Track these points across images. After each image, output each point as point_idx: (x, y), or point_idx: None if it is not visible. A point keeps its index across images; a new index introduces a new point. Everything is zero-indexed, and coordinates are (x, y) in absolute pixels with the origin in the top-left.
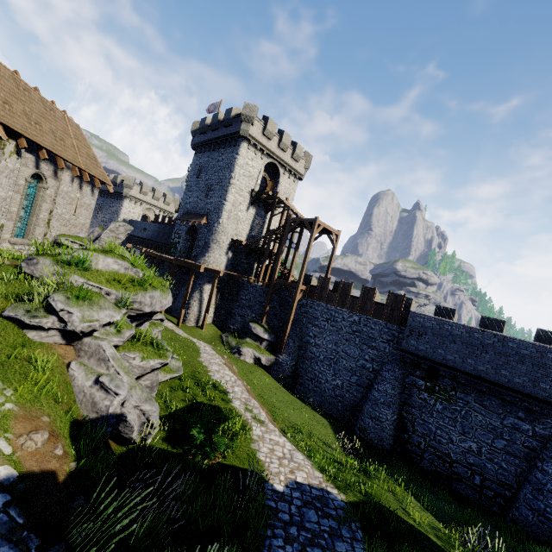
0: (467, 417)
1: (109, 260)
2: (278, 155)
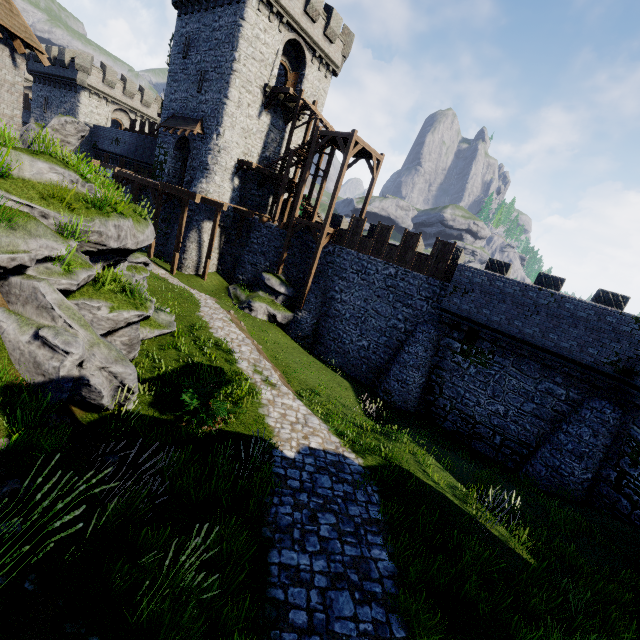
0: (500, 381)
1: (40, 166)
2: (304, 28)
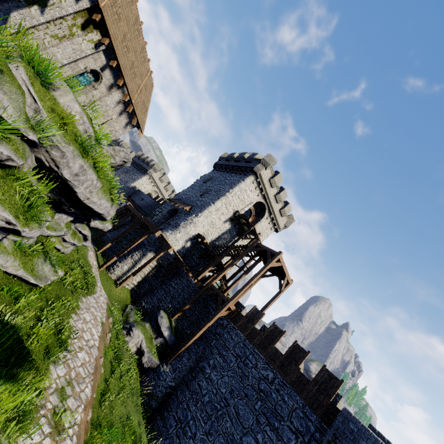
0: None
1: (76, 106)
2: (271, 201)
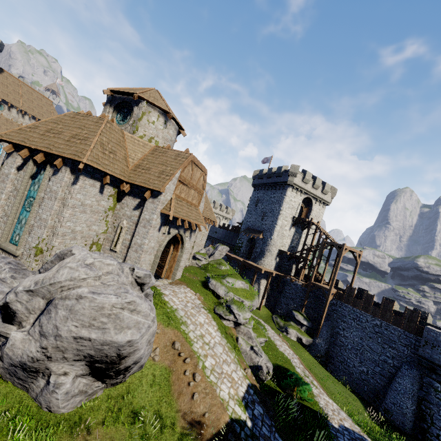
0: None
1: (239, 282)
2: (312, 192)
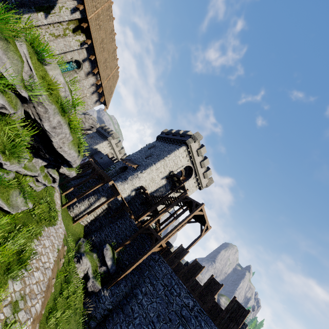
0: None
1: (61, 78)
2: (197, 166)
